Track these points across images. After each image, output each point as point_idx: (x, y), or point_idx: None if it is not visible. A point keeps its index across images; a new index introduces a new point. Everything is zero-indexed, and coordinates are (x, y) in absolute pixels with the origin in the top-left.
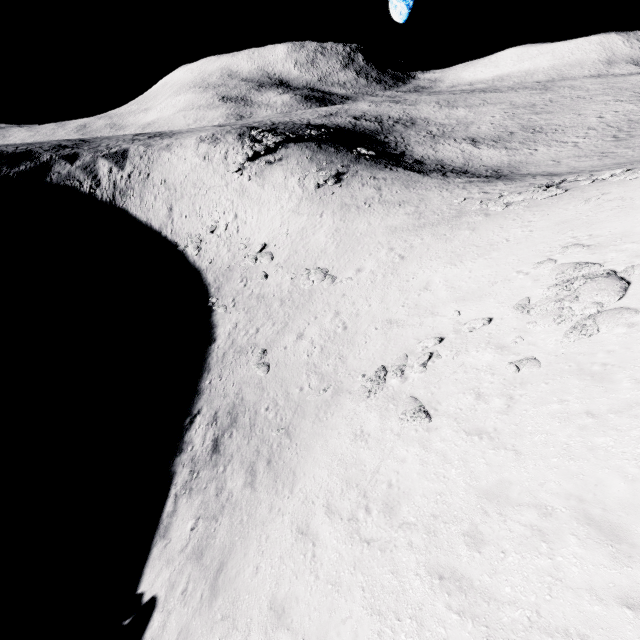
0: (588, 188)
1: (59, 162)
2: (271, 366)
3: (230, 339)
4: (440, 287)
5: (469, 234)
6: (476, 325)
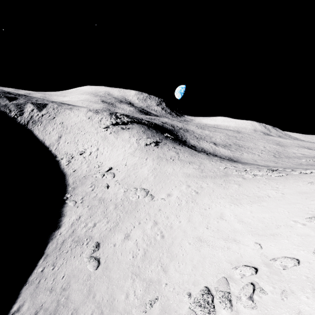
0: (302, 176)
1: (3, 98)
2: (101, 261)
3: (72, 228)
4: (233, 219)
5: (238, 187)
6: (288, 264)
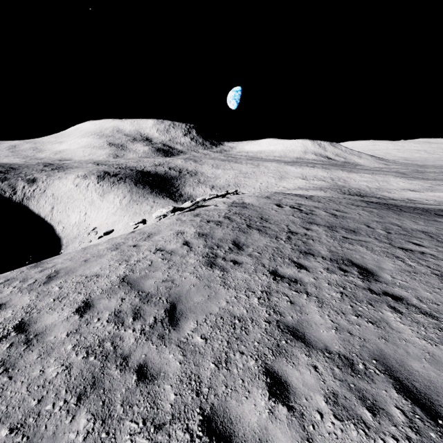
0: None
1: None
2: None
3: None
4: None
5: None
6: None
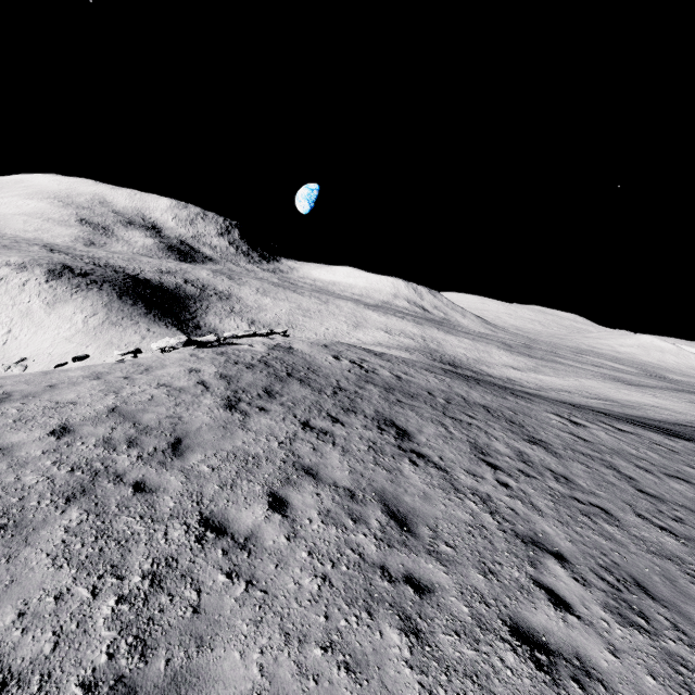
0: None
1: None
2: None
3: None
4: None
5: None
6: None
